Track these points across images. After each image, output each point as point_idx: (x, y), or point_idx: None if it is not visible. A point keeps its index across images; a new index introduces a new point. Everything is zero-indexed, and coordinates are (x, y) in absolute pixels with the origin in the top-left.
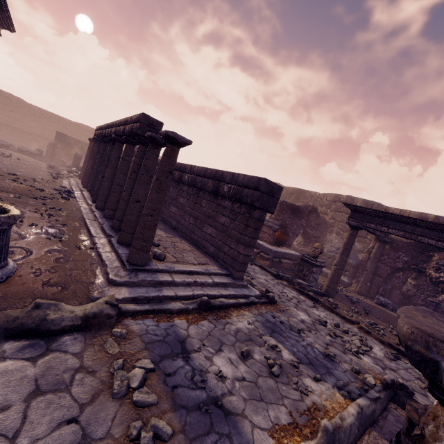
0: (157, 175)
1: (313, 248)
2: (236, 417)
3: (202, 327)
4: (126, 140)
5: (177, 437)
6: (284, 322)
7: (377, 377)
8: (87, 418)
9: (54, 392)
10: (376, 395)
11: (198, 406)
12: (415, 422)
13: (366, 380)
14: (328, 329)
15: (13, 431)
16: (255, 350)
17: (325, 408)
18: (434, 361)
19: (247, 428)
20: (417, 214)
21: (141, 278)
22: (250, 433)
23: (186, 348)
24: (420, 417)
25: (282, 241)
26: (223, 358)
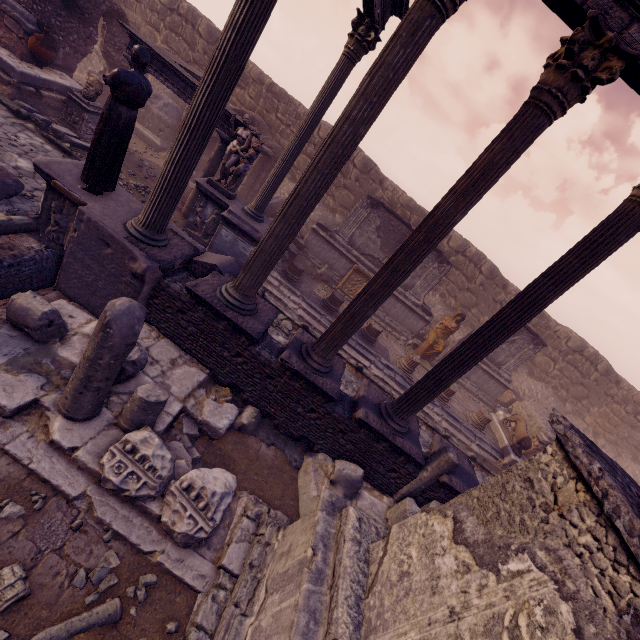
0: None
1: (86, 83)
2: None
3: None
4: None
5: None
6: None
7: None
8: None
9: None
10: None
11: None
12: None
13: None
14: None
15: None
16: None
17: None
18: None
19: None
20: (257, 74)
21: None
22: None
23: None
24: None
25: (42, 58)
26: None
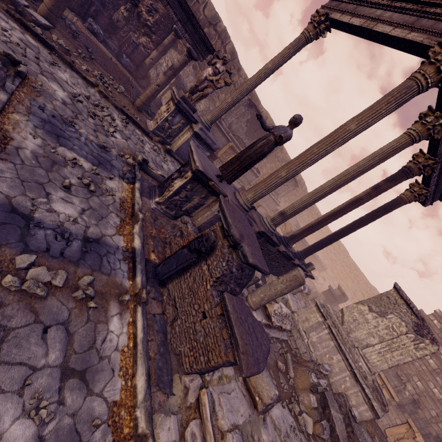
0: None
1: None
2: (102, 239)
3: (4, 174)
4: None
5: (94, 275)
6: (54, 114)
7: (129, 154)
8: (50, 320)
9: (2, 342)
10: (140, 176)
11: (82, 251)
12: (215, 241)
13: (129, 162)
14: (86, 107)
15: (27, 371)
16: (67, 174)
17: (125, 198)
18: (239, 243)
19: (110, 241)
20: None
21: None
22: (113, 242)
23: (24, 214)
24: (216, 239)
25: None
26: (58, 202)
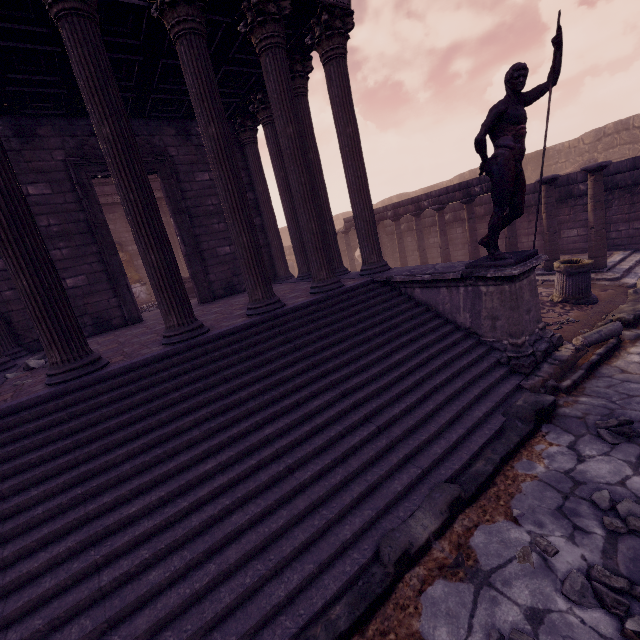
0: (597, 199)
1: None
2: None
3: None
4: (468, 201)
5: None
6: None
7: None
8: None
9: None
10: None
11: None
12: None
13: None
14: None
15: None
16: None
17: None
18: None
19: None
20: None
21: (620, 271)
22: None
23: None
24: None
25: None
26: None
